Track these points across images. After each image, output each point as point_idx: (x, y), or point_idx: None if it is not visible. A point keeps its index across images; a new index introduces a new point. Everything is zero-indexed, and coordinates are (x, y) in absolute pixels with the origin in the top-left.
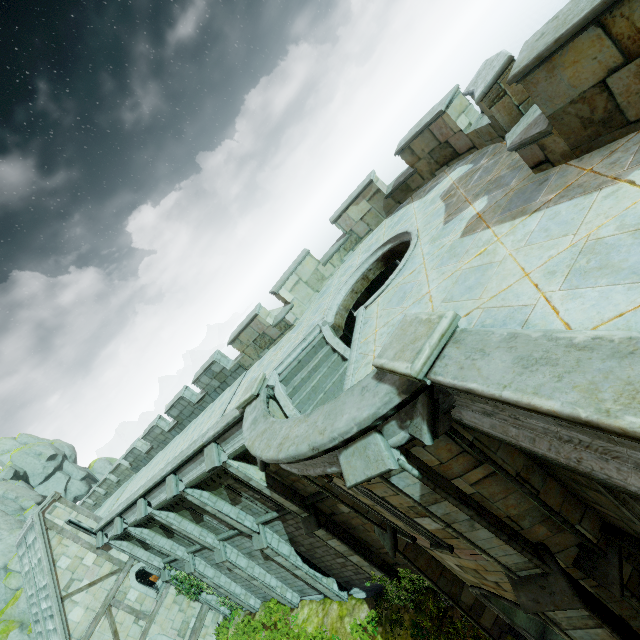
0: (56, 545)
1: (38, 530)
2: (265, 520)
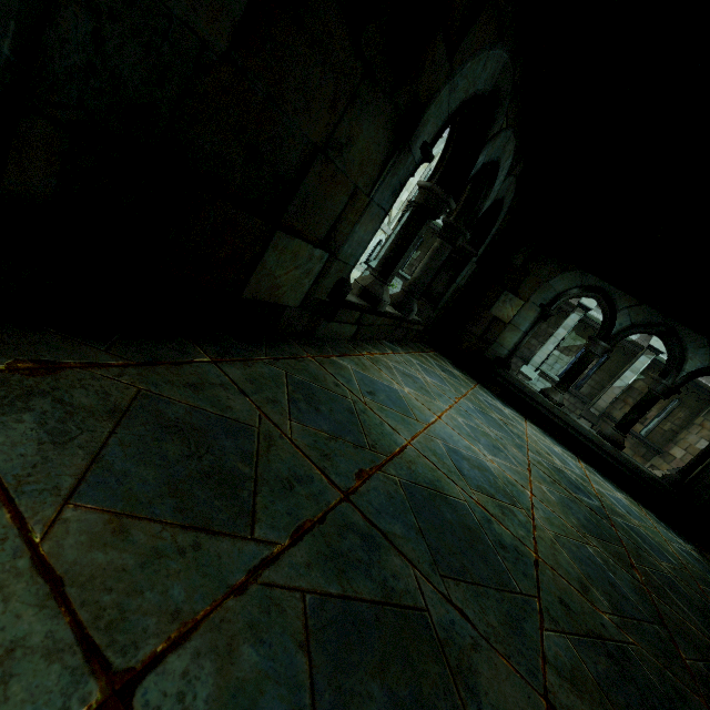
0: (424, 164)
1: (441, 147)
2: (552, 376)
